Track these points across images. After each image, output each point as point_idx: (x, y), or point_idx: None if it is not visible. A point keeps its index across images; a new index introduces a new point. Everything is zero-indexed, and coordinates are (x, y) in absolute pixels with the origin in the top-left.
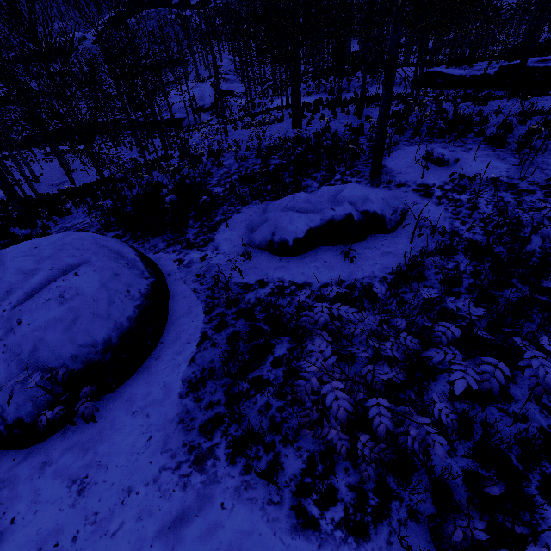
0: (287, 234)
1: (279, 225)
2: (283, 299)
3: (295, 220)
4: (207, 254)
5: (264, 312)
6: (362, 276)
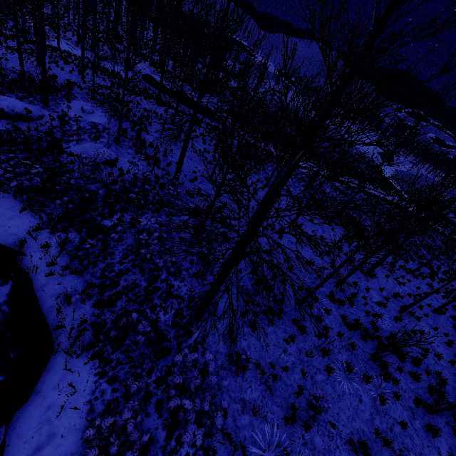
0: None
1: None
2: None
3: None
4: None
5: None
6: None
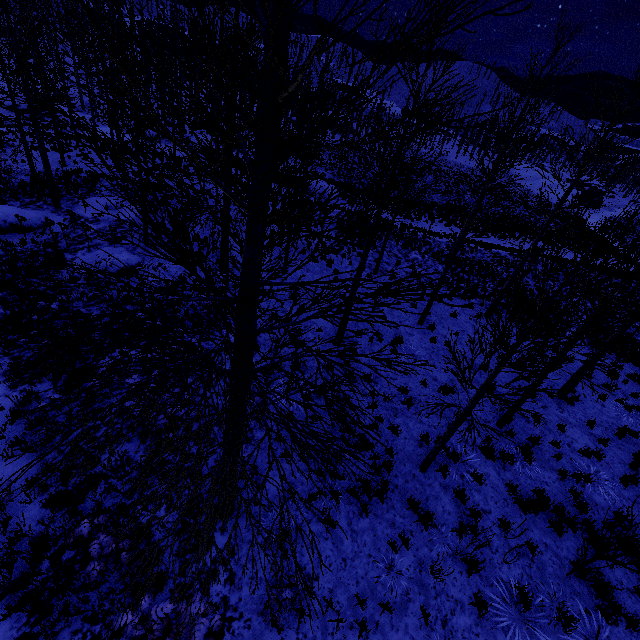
0: None
1: None
2: None
3: None
4: None
5: None
6: None
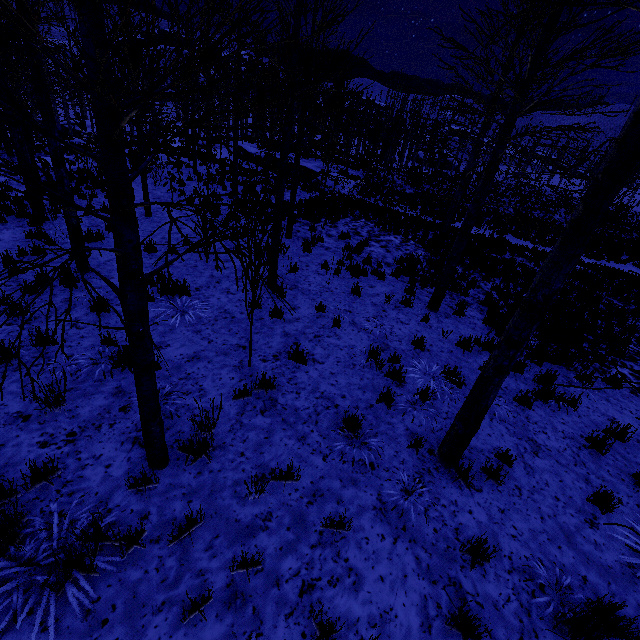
0: None
1: None
2: None
3: None
4: None
5: None
6: None
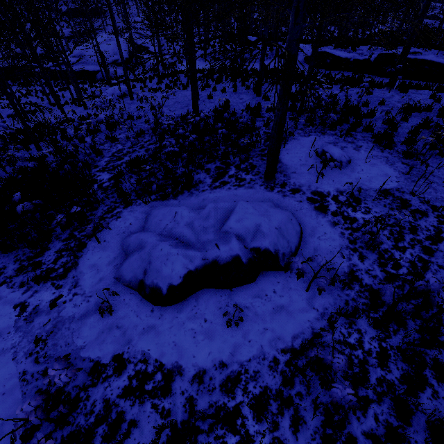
0: (161, 279)
1: (151, 264)
2: (141, 405)
3: (171, 260)
4: (61, 294)
5: (108, 441)
6: (249, 356)
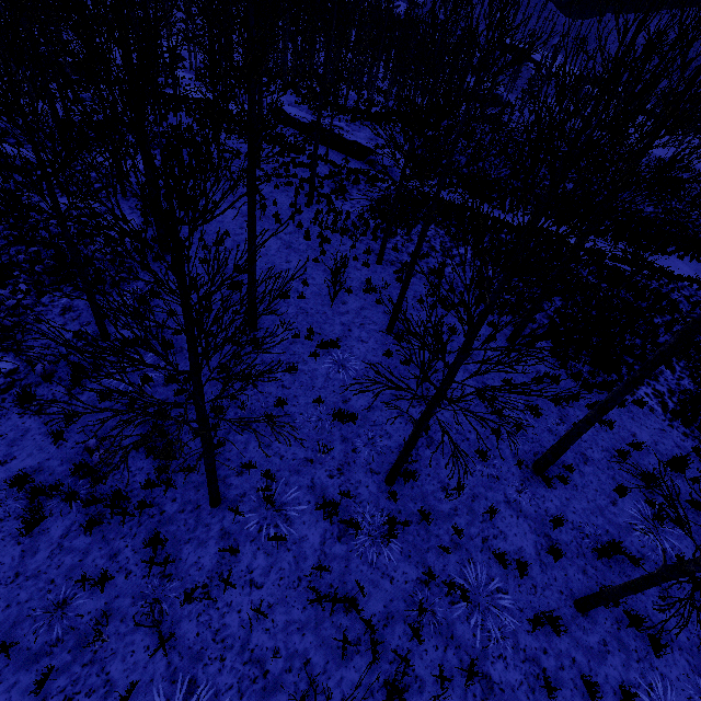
0: None
1: None
2: None
3: None
4: None
5: None
6: None
